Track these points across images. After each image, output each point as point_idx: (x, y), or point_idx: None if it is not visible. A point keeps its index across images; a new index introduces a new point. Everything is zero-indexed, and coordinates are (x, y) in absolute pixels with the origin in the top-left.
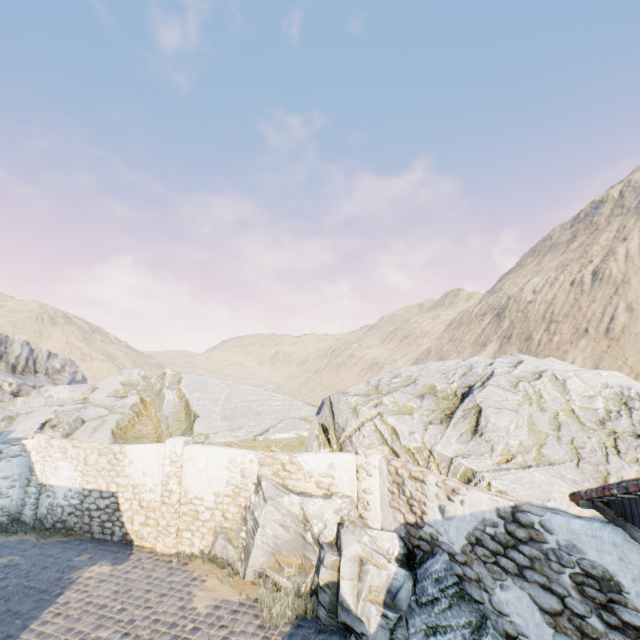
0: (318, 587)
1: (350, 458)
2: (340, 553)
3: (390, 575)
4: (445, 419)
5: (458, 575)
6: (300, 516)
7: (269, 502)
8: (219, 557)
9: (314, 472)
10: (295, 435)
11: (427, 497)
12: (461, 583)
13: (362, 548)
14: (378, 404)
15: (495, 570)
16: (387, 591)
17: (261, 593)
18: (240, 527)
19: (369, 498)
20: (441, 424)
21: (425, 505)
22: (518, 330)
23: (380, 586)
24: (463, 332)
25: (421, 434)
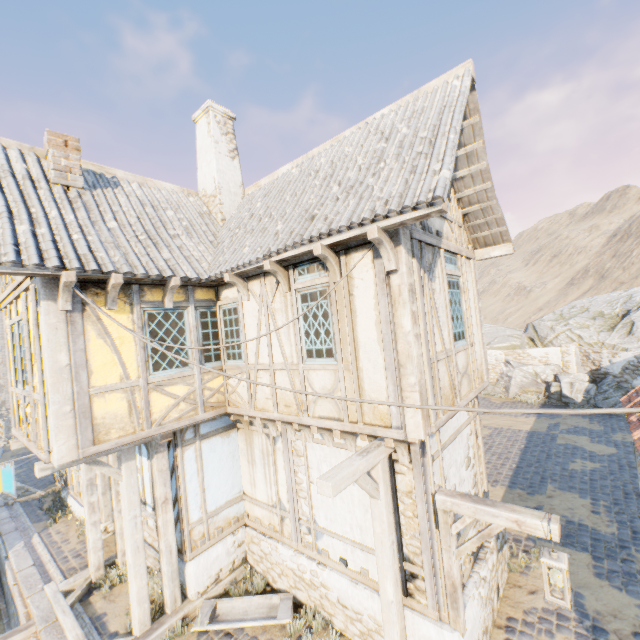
0: (550, 394)
1: (556, 349)
2: (559, 381)
3: (585, 386)
4: (610, 329)
5: (617, 382)
6: (533, 373)
7: (516, 369)
8: (489, 393)
9: (536, 356)
10: (508, 344)
11: (602, 358)
12: (618, 384)
13: (570, 379)
14: (566, 324)
15: (632, 375)
16: (584, 391)
17: (521, 398)
18: (500, 380)
19: (569, 364)
20: (608, 332)
21: (601, 361)
22: None
23: (580, 389)
24: (630, 246)
25: (596, 337)
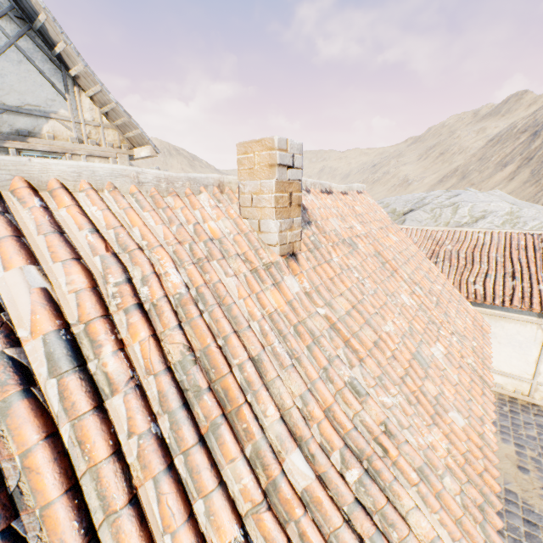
0: None
1: None
2: None
3: None
4: None
5: None
6: None
7: None
8: None
9: None
10: None
11: None
12: None
13: None
14: None
15: None
16: None
17: None
18: None
19: None
20: None
21: None
22: (542, 152)
23: None
24: (494, 151)
25: None
